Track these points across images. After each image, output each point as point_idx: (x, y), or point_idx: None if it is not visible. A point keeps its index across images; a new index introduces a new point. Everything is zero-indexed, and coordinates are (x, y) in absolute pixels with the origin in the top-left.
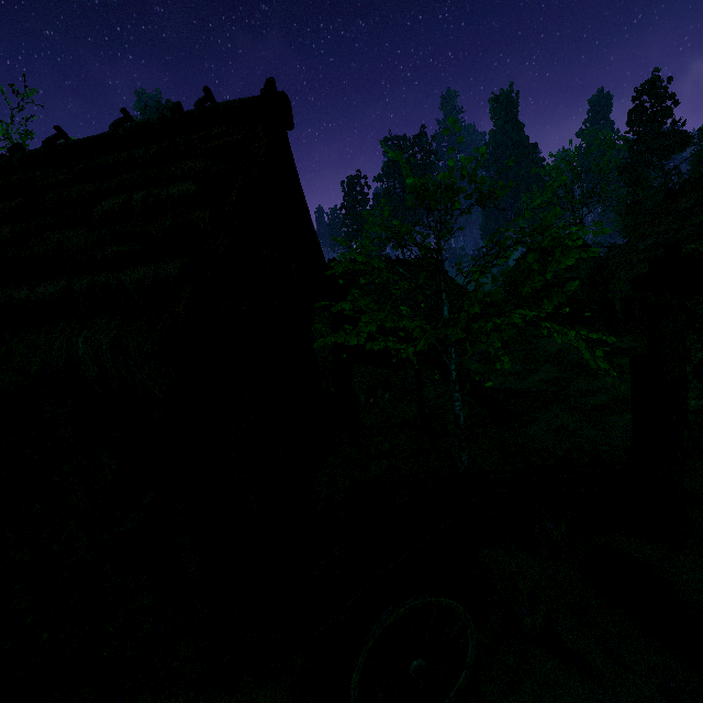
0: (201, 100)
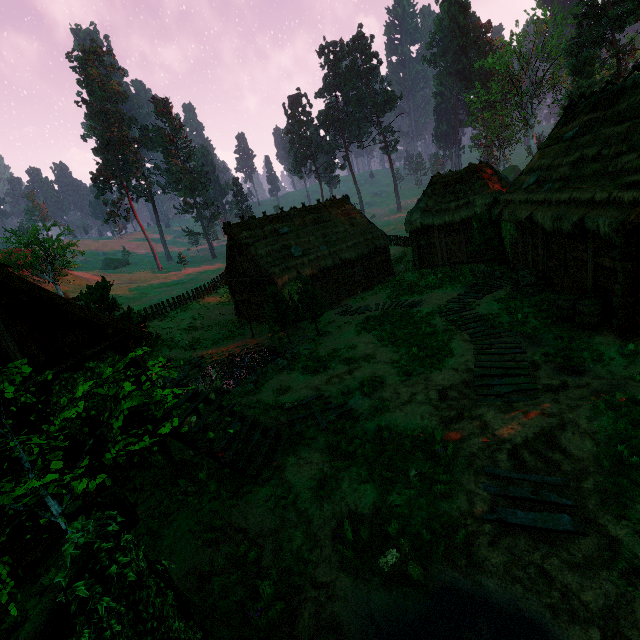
0: None
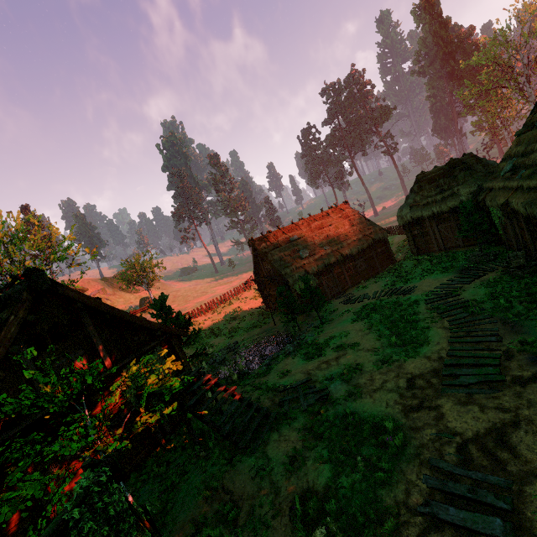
0: (8, 285)
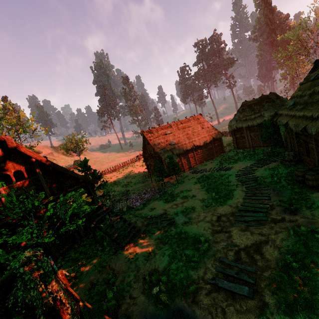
0: None
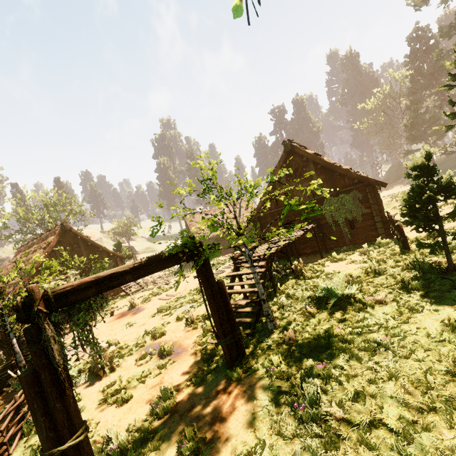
0: (54, 227)
